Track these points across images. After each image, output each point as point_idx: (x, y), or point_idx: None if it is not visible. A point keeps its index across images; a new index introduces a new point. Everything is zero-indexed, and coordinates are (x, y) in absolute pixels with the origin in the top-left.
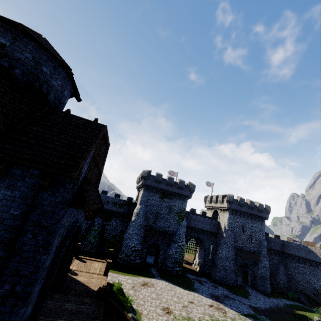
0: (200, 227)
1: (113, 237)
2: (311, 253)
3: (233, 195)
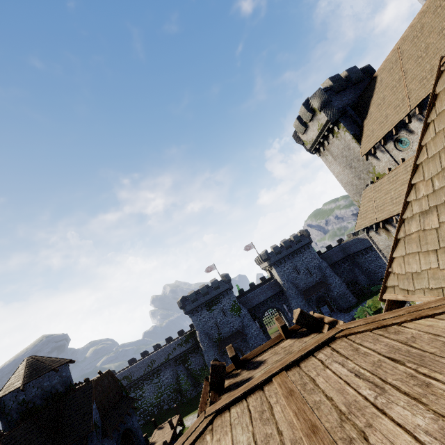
0: (263, 298)
1: (201, 371)
2: (364, 241)
3: (265, 251)
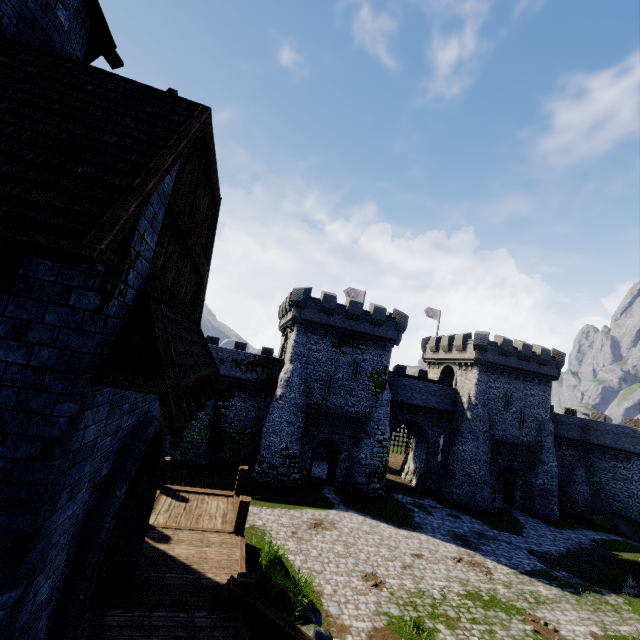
0: (419, 402)
1: (239, 432)
2: None
3: (488, 333)
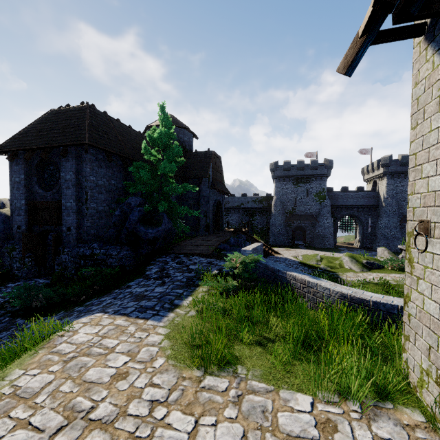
0: (352, 203)
1: (261, 229)
2: None
3: (389, 155)
